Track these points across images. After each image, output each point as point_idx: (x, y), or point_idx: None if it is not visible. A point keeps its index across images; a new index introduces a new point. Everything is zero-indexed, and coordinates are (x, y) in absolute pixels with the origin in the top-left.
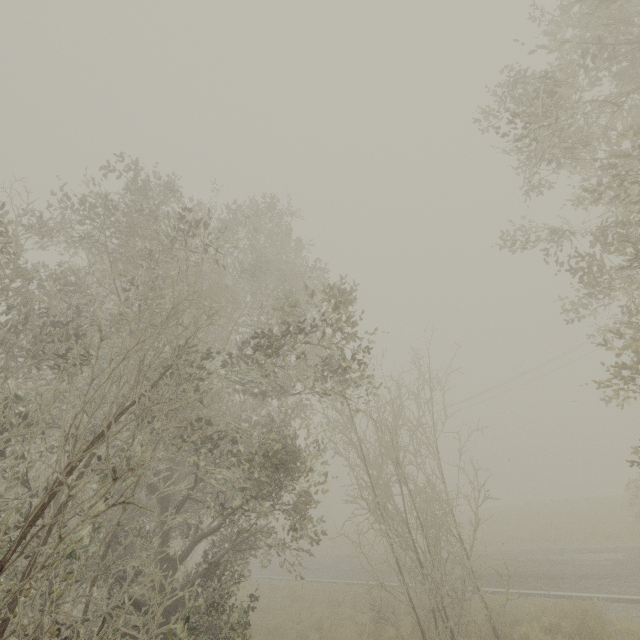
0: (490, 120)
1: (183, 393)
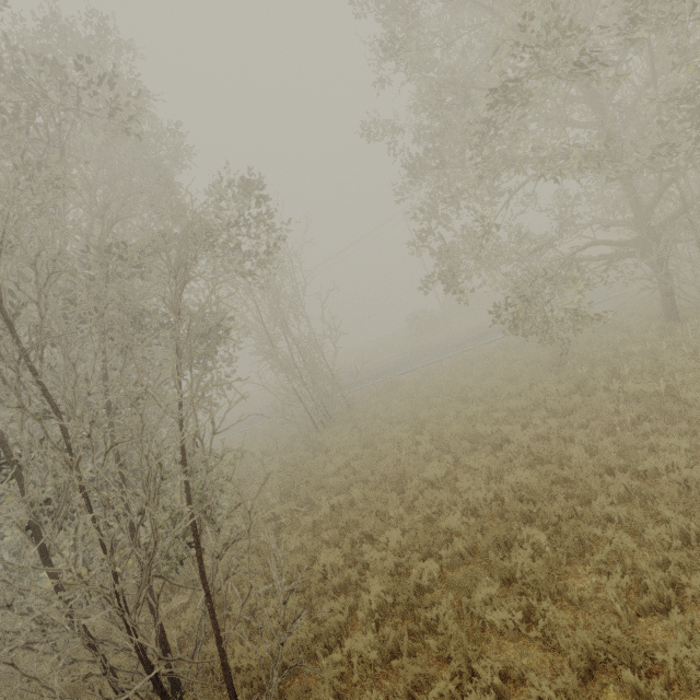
0: (361, 6)
1: (71, 285)
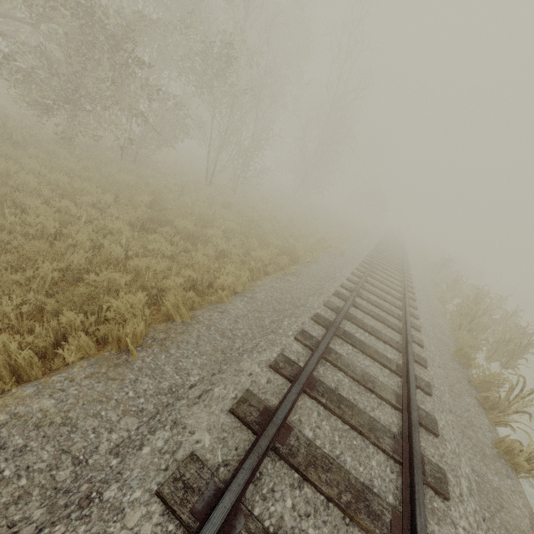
0: None
1: None
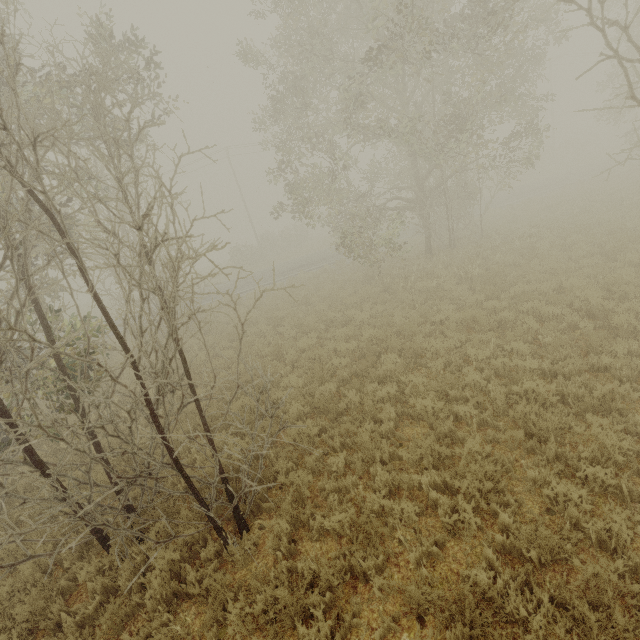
0: None
1: None
